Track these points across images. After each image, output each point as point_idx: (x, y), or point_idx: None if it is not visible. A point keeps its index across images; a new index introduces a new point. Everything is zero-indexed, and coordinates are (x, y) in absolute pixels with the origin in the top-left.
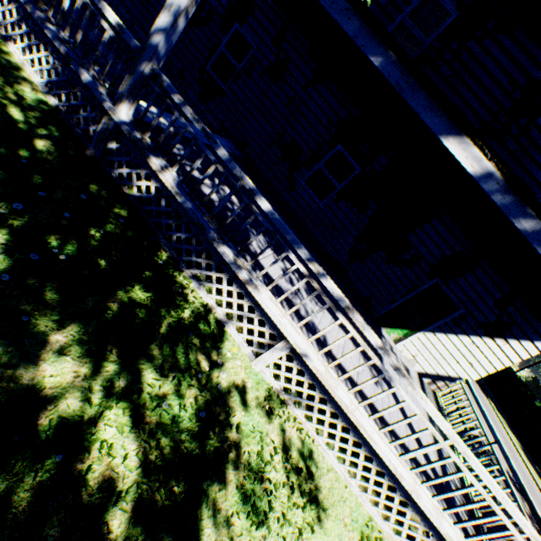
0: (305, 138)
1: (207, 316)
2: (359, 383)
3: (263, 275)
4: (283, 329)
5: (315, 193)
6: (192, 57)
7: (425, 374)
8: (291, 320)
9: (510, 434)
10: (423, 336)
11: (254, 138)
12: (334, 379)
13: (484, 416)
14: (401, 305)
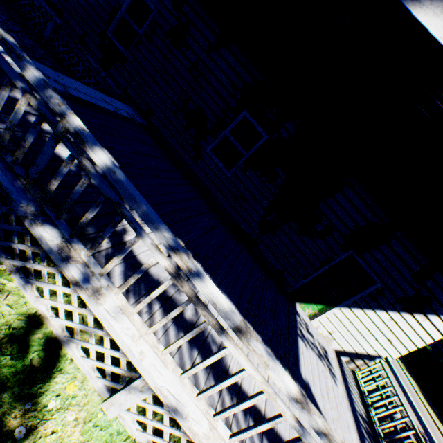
0: (210, 104)
1: (28, 335)
2: (269, 412)
3: (126, 266)
4: (137, 363)
5: (223, 163)
6: (92, 23)
7: (343, 352)
8: (155, 343)
9: (410, 379)
10: (339, 311)
11: (158, 105)
12: (224, 440)
13: (416, 412)
14: (315, 279)
